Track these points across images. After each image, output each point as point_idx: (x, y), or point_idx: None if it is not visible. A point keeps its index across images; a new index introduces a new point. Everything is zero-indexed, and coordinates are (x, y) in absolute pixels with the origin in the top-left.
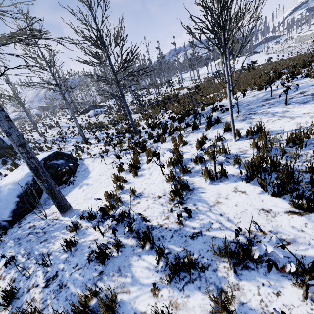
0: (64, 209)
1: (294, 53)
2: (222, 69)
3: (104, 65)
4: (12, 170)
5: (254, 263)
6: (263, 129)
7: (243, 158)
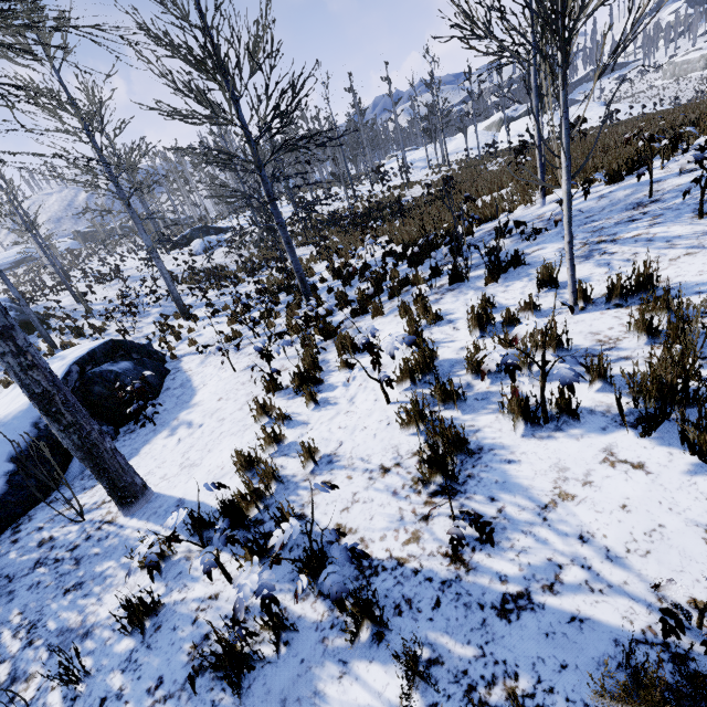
0: (127, 498)
1: (662, 102)
2: (498, 140)
3: (224, 124)
4: (6, 384)
5: None
6: (653, 282)
7: (612, 361)
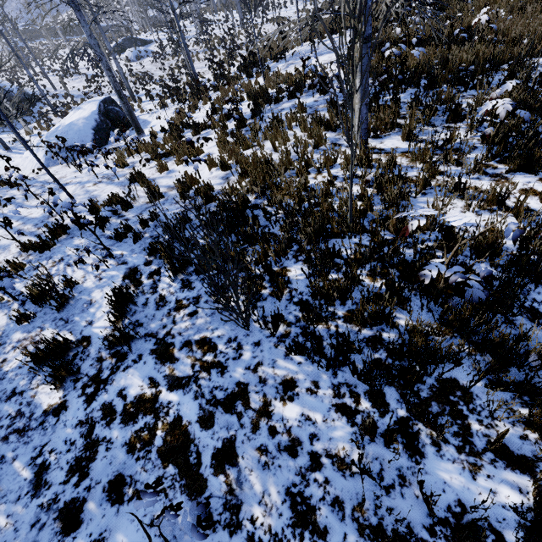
0: (140, 132)
1: None
2: None
3: None
4: (48, 125)
5: (229, 117)
6: (281, 74)
7: None
